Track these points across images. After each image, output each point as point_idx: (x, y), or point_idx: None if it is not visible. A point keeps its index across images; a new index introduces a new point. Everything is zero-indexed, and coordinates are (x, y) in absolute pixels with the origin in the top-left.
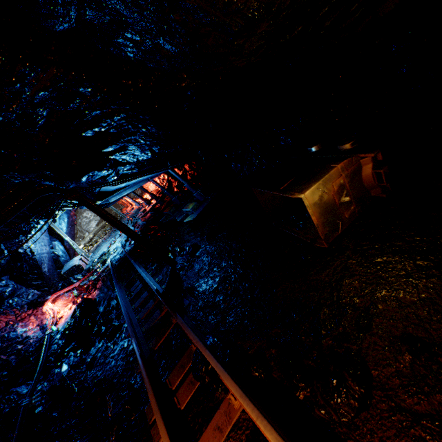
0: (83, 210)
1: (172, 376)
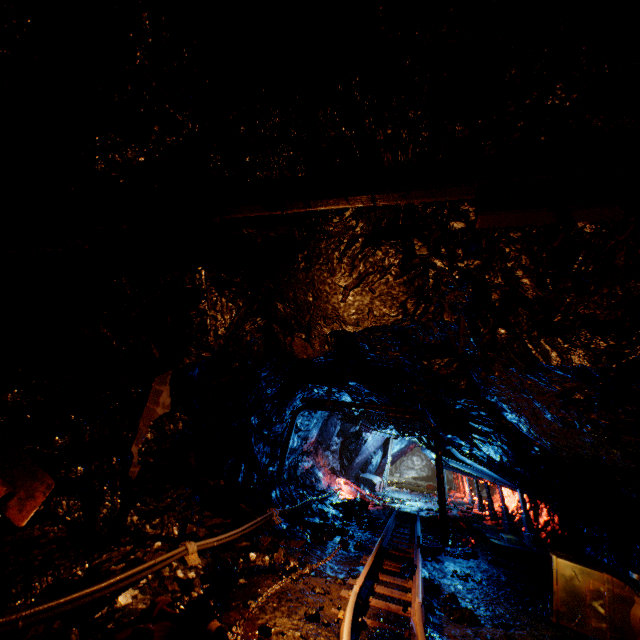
0: (417, 454)
1: (388, 560)
